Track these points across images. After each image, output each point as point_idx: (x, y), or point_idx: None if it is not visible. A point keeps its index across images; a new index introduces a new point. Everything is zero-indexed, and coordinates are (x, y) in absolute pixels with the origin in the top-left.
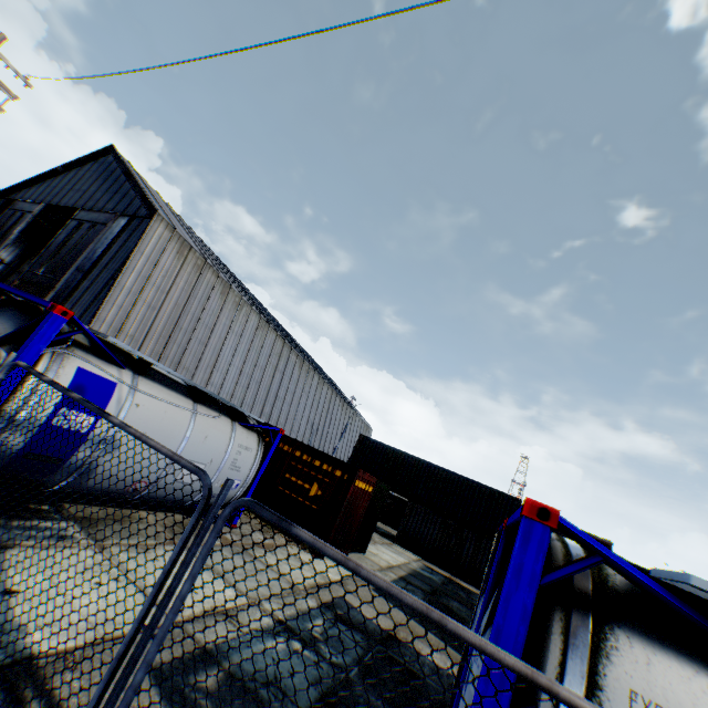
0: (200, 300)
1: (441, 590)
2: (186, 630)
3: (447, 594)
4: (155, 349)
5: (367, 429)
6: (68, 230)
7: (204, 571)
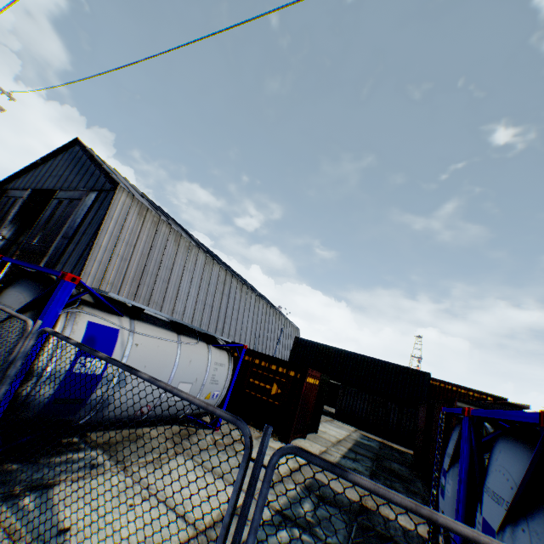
0: (160, 248)
1: (381, 454)
2: (211, 537)
3: (387, 457)
4: (130, 291)
5: (296, 331)
6: (51, 208)
7: (208, 475)
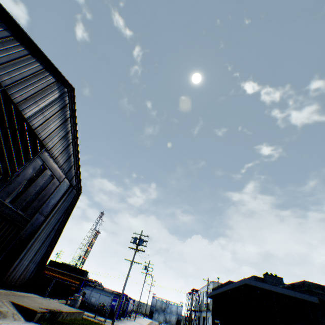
0: None
1: None
2: None
3: None
4: None
5: None
6: (34, 166)
7: None
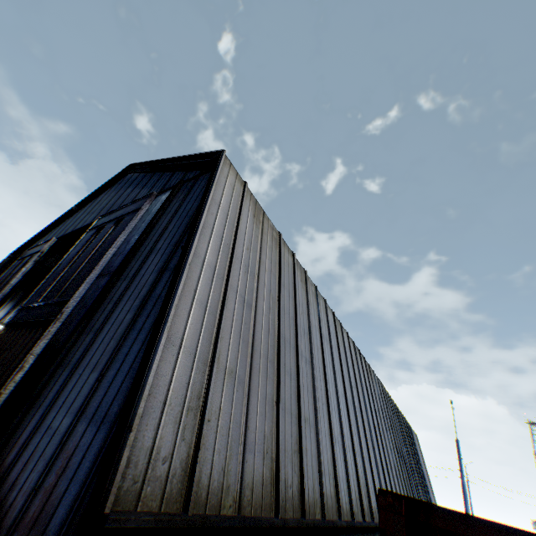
0: (288, 290)
1: None
2: None
3: None
4: (265, 392)
5: (414, 436)
6: (82, 242)
7: None
